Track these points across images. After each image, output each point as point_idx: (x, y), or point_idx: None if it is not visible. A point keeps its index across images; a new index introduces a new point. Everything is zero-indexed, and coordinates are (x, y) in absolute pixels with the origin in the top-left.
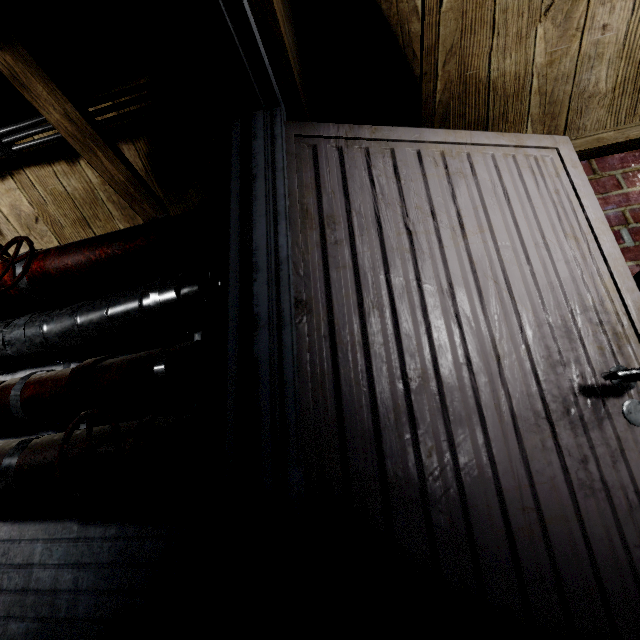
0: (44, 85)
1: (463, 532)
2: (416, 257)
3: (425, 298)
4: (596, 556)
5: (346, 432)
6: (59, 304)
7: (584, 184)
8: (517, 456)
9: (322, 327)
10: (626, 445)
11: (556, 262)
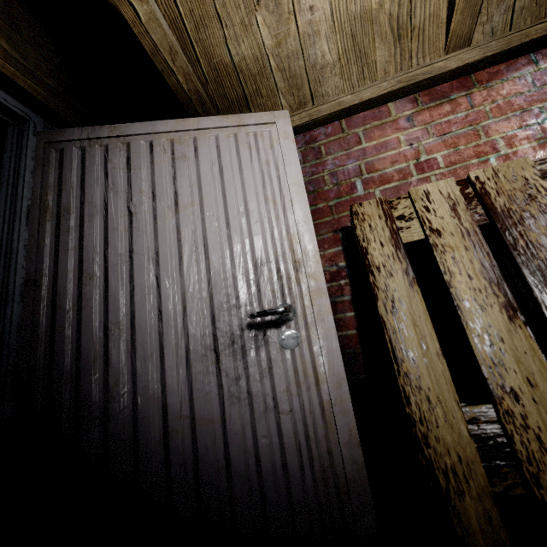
0: None
1: (131, 436)
2: (132, 234)
3: (134, 266)
4: (230, 445)
5: (54, 374)
6: None
7: (291, 153)
8: (184, 380)
9: (47, 298)
10: (275, 364)
11: (252, 224)
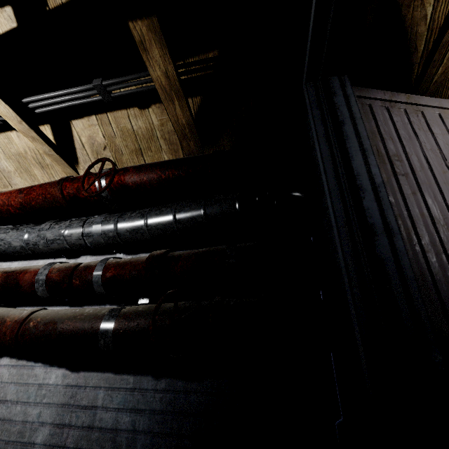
0: (160, 50)
1: None
2: None
3: None
4: None
5: None
6: (120, 209)
7: None
8: None
9: (411, 238)
10: None
11: None
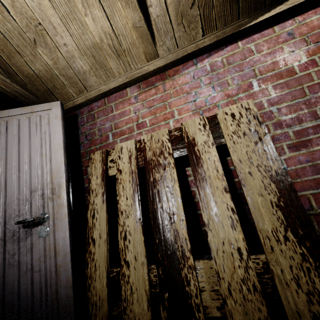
0: None
1: None
2: None
3: None
4: (6, 290)
5: None
6: None
7: (58, 126)
8: None
9: None
10: (34, 246)
11: (32, 169)
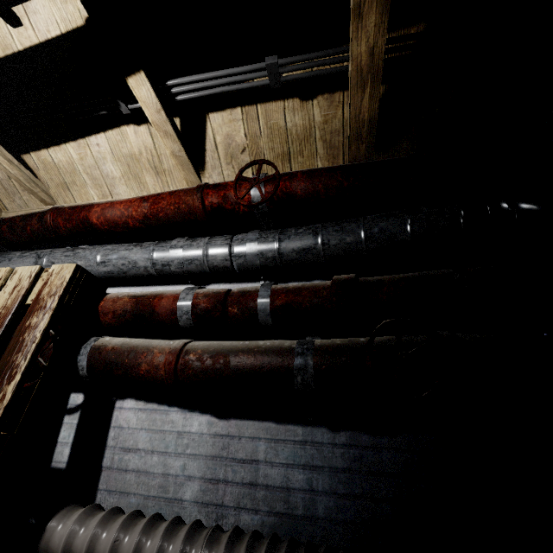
0: (378, 16)
1: None
2: None
3: None
4: None
5: None
6: (269, 226)
7: None
8: None
9: None
10: None
11: None
